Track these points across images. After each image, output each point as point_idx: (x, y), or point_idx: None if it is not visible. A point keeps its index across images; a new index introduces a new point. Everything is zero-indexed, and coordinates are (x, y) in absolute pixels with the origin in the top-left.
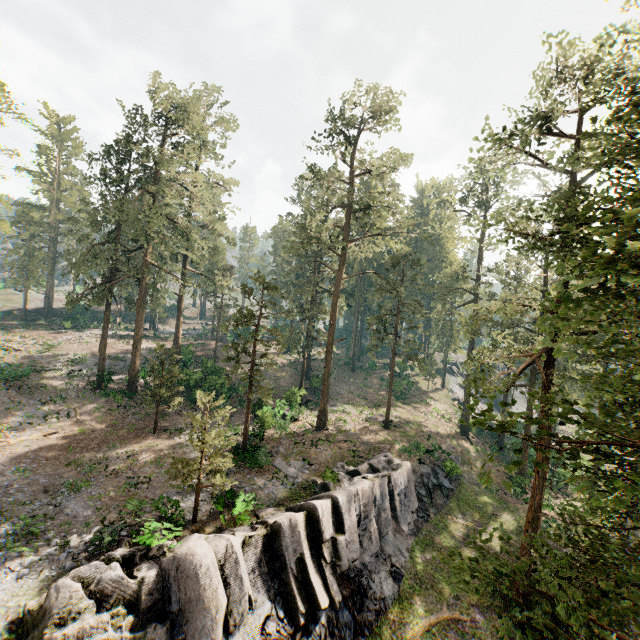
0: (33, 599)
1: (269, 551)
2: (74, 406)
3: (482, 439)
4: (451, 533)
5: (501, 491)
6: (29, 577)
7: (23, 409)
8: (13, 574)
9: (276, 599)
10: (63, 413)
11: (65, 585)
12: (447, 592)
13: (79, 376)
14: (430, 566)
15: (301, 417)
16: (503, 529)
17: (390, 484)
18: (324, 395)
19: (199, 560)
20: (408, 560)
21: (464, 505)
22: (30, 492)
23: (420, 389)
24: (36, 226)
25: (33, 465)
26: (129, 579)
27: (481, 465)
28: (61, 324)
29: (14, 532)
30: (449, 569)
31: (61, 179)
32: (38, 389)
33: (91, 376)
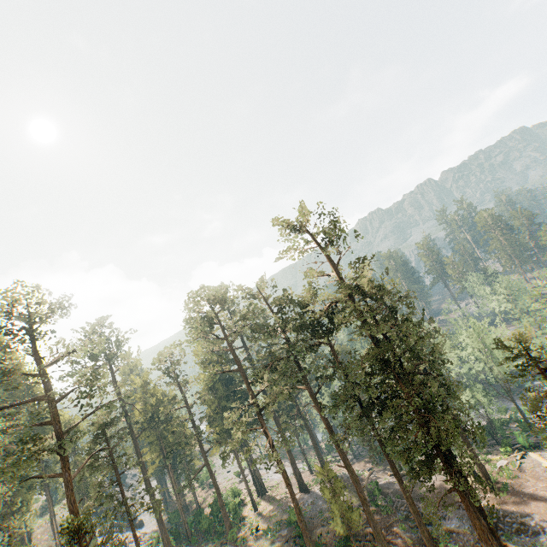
0: None
1: None
2: None
3: (175, 546)
4: None
5: None
6: None
7: None
8: None
9: None
10: None
11: None
12: None
13: None
14: None
15: None
16: None
17: None
18: None
19: None
20: None
21: None
22: None
23: None
24: None
25: None
26: None
27: None
28: None
29: None
30: None
31: None
32: None
33: None
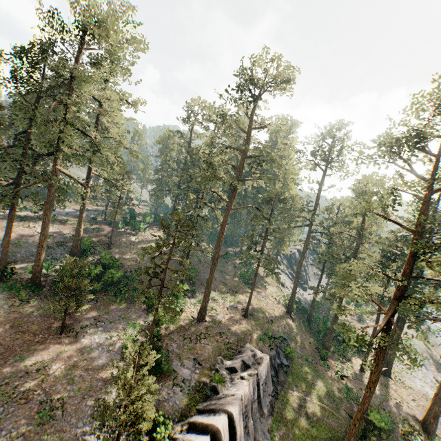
0: None
1: None
2: None
3: (297, 315)
4: (291, 406)
5: (314, 361)
6: None
7: None
8: None
9: None
10: None
11: None
12: None
13: None
14: None
15: (183, 307)
16: (319, 395)
17: (257, 377)
18: (206, 296)
19: None
20: (270, 440)
21: (296, 378)
22: None
23: (259, 275)
24: None
25: None
26: None
27: (300, 339)
28: None
29: None
30: (294, 440)
31: None
32: None
33: None
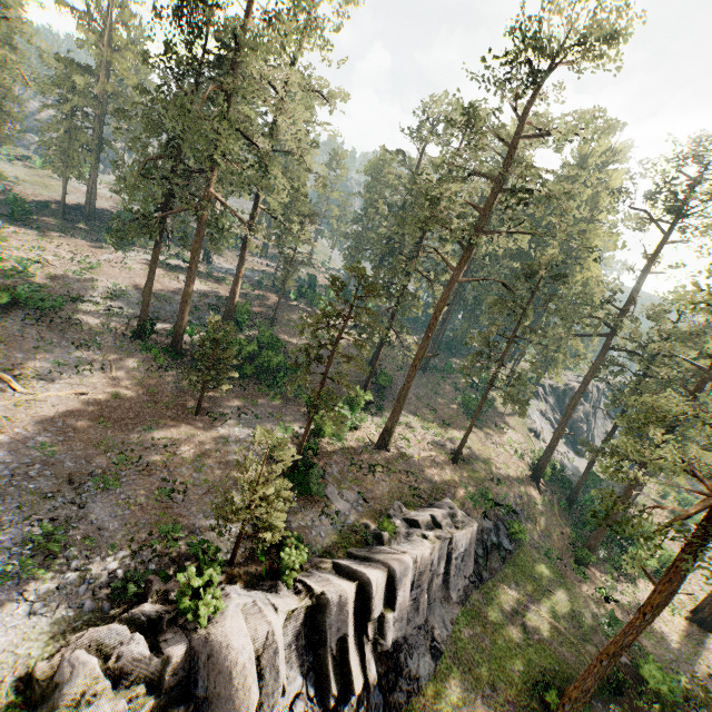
0: (45, 649)
1: (310, 621)
2: (110, 357)
3: (551, 486)
4: (500, 606)
5: (561, 561)
6: (43, 614)
7: (53, 351)
8: (26, 605)
9: (308, 674)
10: (97, 365)
11: (80, 661)
12: (484, 679)
13: (118, 316)
14: (472, 644)
15: (360, 424)
16: (555, 610)
17: (450, 545)
18: (395, 413)
19: (235, 654)
20: (450, 634)
21: (519, 573)
22: (53, 479)
23: (496, 409)
24: (79, 96)
25: (59, 437)
26: (153, 656)
27: (545, 522)
28: (103, 235)
29: (31, 539)
30: (491, 651)
31: (113, 31)
32: (71, 326)
33: (132, 318)
